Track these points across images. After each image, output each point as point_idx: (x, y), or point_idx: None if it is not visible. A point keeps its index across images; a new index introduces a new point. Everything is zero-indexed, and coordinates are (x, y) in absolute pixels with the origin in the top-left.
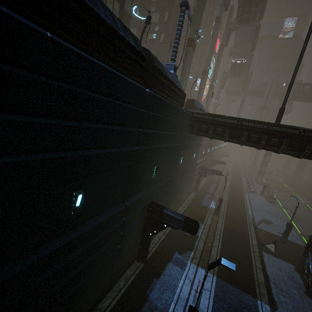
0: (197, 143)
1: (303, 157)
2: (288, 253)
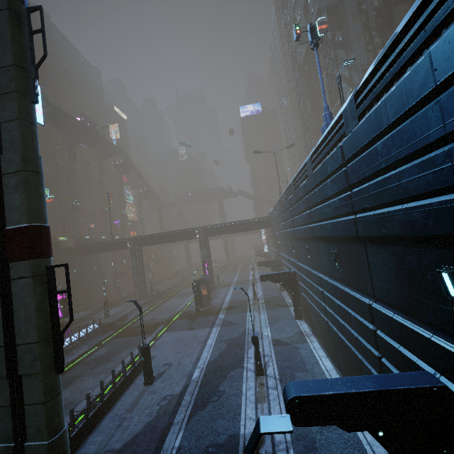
0: (90, 260)
1: (113, 250)
2: (149, 294)
